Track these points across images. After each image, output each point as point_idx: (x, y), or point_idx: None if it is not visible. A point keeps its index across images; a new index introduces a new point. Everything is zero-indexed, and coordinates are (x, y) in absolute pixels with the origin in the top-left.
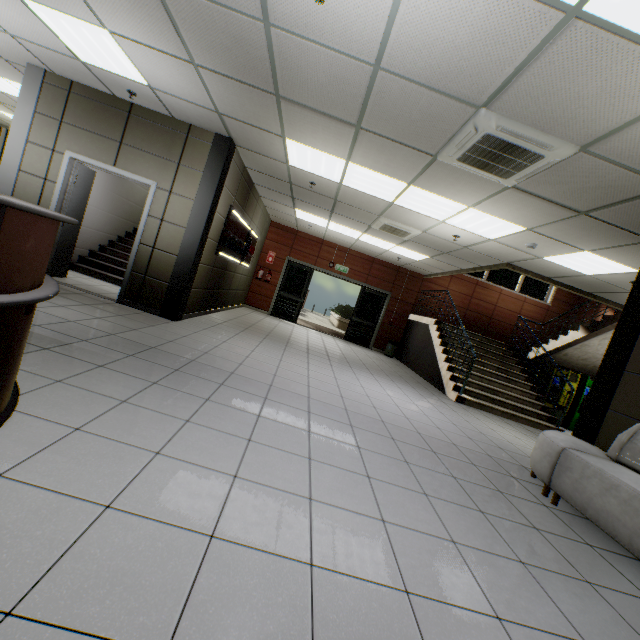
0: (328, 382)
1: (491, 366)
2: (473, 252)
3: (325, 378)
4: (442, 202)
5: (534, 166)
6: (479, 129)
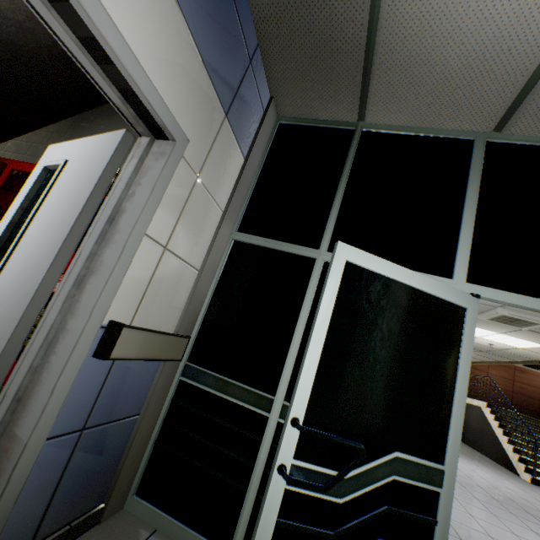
0: None
1: None
2: (506, 352)
3: None
4: (477, 329)
5: (536, 326)
6: (498, 313)
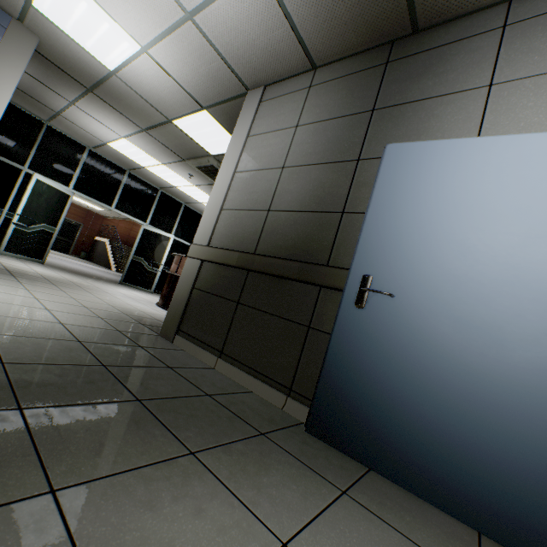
0: (61, 257)
1: None
2: None
3: (58, 257)
4: None
5: None
6: None
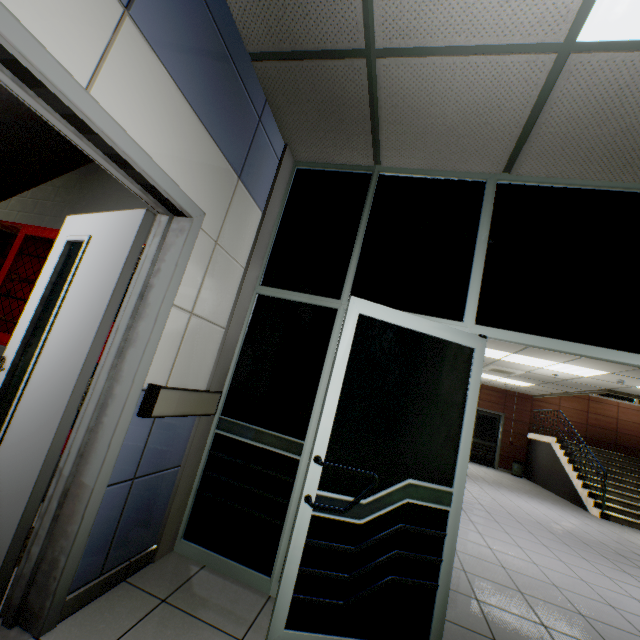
0: (484, 495)
1: (629, 482)
2: (573, 382)
3: (480, 492)
4: (538, 360)
5: None
6: None
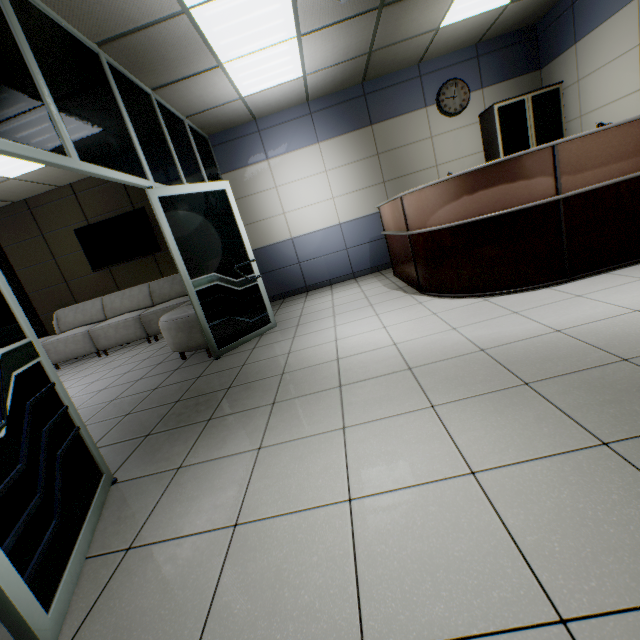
0: None
1: None
2: None
3: None
4: None
5: None
6: None
